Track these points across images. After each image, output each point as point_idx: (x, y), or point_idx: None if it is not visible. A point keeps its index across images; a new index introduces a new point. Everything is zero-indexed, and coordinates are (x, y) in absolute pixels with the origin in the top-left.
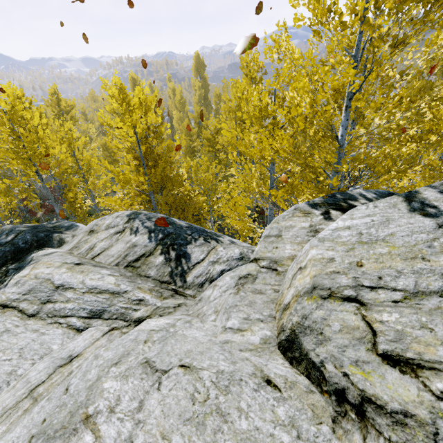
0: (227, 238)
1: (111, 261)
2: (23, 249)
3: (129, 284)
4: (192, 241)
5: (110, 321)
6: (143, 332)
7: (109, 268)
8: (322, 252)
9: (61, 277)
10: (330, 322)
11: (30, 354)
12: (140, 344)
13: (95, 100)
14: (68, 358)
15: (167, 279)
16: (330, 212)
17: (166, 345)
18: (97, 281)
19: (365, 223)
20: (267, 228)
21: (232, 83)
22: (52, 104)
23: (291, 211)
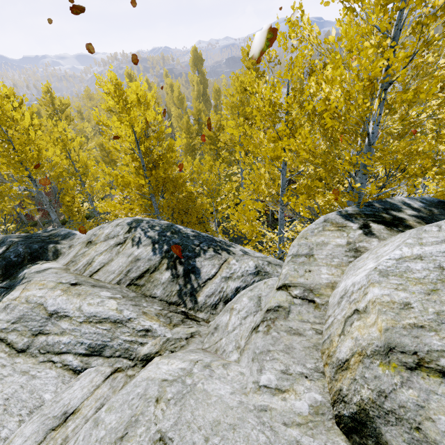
0: (238, 247)
1: (112, 278)
2: (16, 263)
3: (132, 309)
4: (201, 253)
5: (112, 360)
6: (153, 383)
7: (109, 288)
8: (389, 293)
9: (55, 302)
10: (432, 413)
11: (16, 406)
12: (151, 404)
13: (91, 98)
14: (62, 417)
15: (176, 299)
16: (370, 225)
17: (184, 409)
18: (97, 306)
19: (443, 252)
20: (294, 244)
21: (235, 77)
22: (45, 103)
23: (321, 223)
